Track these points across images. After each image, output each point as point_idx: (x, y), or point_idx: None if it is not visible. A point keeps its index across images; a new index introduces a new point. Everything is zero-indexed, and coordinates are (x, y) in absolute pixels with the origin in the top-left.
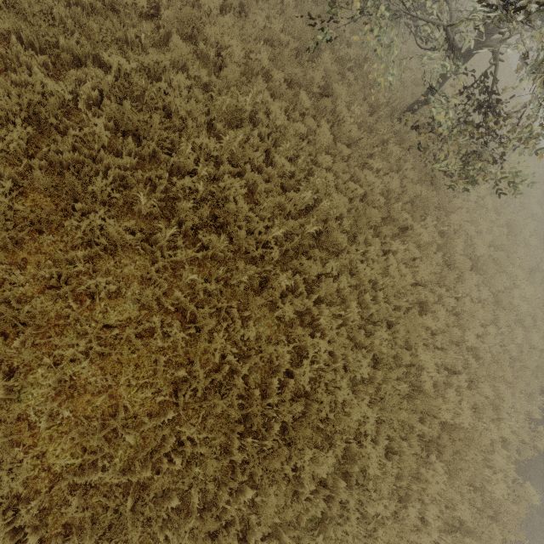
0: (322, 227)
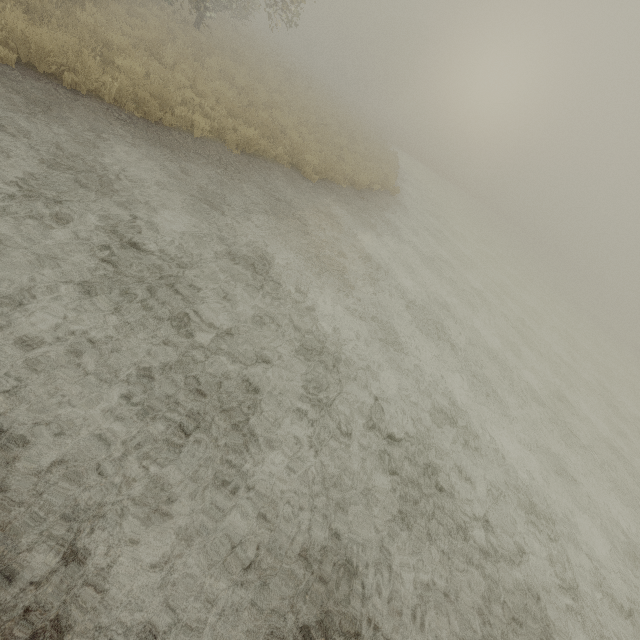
0: None
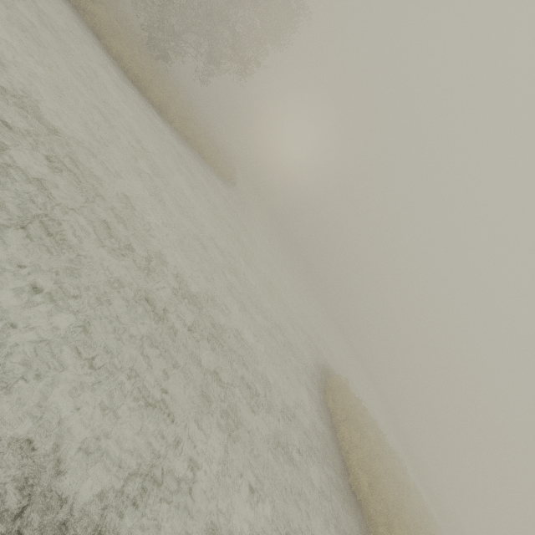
0: (102, 3)
